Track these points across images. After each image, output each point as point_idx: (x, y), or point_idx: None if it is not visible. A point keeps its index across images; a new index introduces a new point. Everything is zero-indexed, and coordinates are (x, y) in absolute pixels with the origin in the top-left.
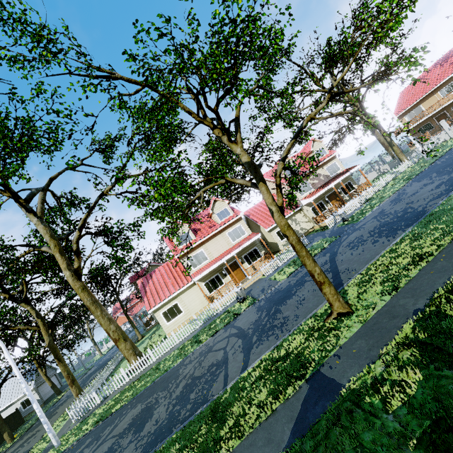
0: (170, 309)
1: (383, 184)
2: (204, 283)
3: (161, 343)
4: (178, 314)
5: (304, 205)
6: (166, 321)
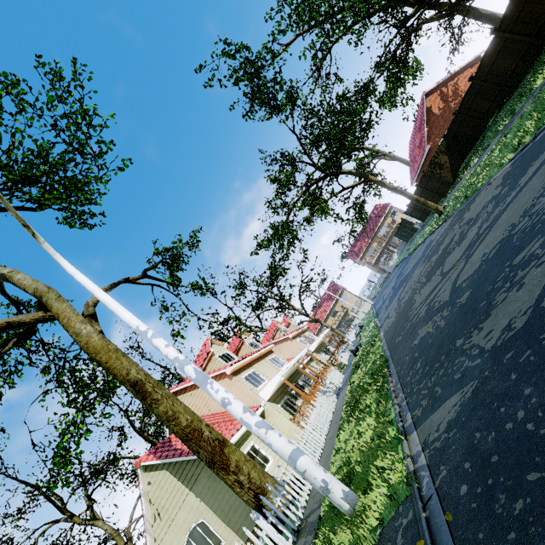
0: (249, 456)
1: (354, 332)
2: (280, 405)
3: None
4: (266, 464)
5: (313, 352)
6: None
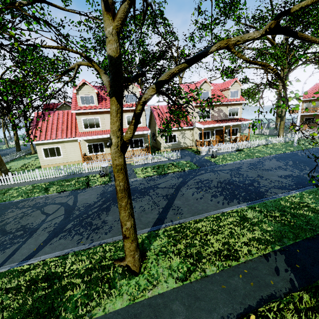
0: (52, 149)
1: (256, 144)
2: (88, 144)
3: (33, 169)
4: (57, 156)
5: (196, 127)
6: (44, 156)
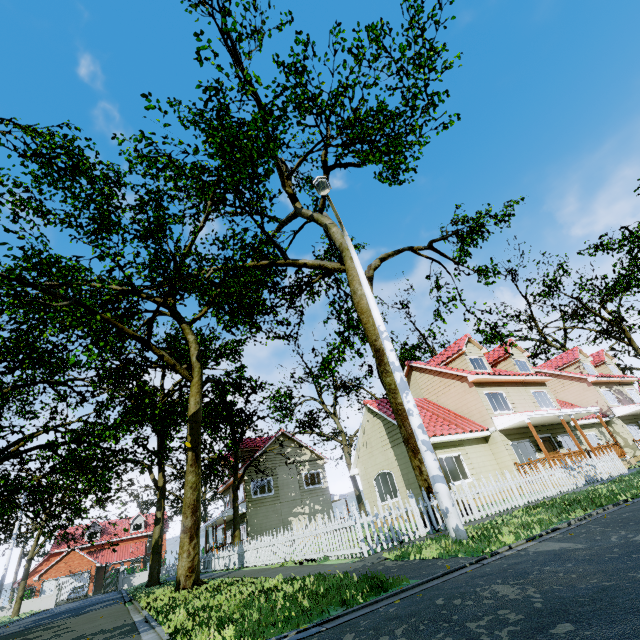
0: (449, 461)
1: None
2: (511, 443)
3: None
4: (462, 478)
5: (617, 417)
6: None
